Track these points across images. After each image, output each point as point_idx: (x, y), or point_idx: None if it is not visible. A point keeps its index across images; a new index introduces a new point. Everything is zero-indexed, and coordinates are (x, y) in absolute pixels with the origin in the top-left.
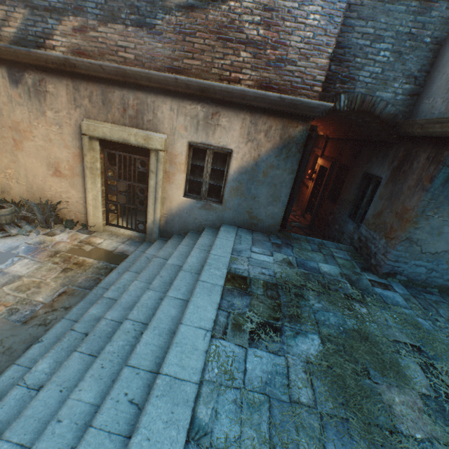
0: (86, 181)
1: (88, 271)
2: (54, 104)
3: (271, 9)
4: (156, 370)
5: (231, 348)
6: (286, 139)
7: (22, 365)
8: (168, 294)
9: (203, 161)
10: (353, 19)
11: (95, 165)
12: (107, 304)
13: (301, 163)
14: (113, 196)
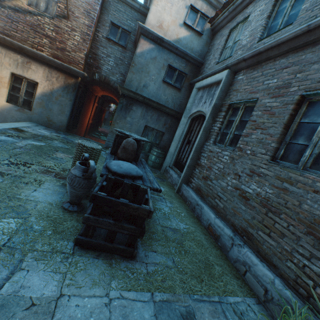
0: None
1: None
2: None
3: (59, 27)
4: None
5: None
6: (67, 84)
7: None
8: None
9: (21, 85)
10: (99, 46)
11: None
12: None
13: (77, 98)
14: None
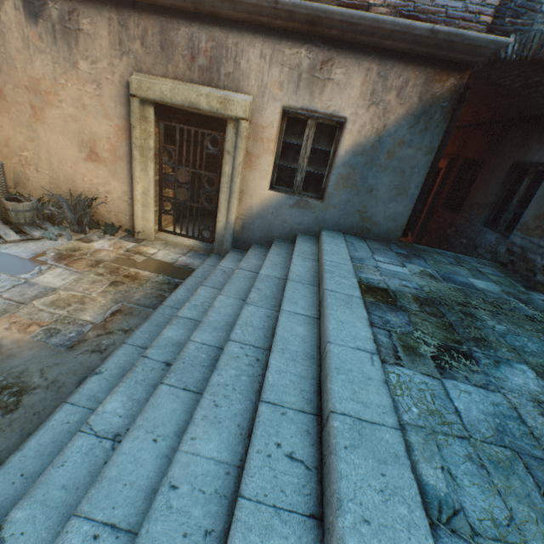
0: (134, 167)
1: (146, 286)
2: (90, 51)
3: None
4: (309, 410)
5: (419, 378)
6: (428, 101)
7: (78, 404)
8: (282, 308)
9: (299, 138)
10: None
11: (146, 143)
12: (185, 325)
13: (442, 139)
14: (167, 192)
